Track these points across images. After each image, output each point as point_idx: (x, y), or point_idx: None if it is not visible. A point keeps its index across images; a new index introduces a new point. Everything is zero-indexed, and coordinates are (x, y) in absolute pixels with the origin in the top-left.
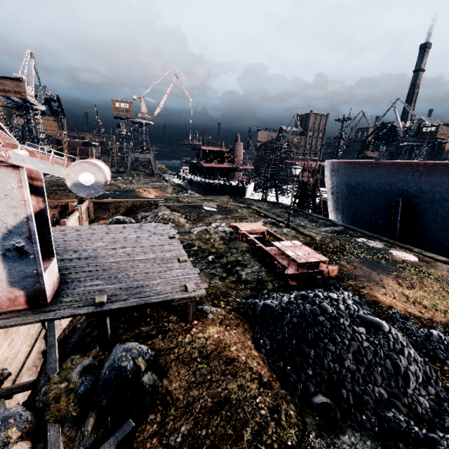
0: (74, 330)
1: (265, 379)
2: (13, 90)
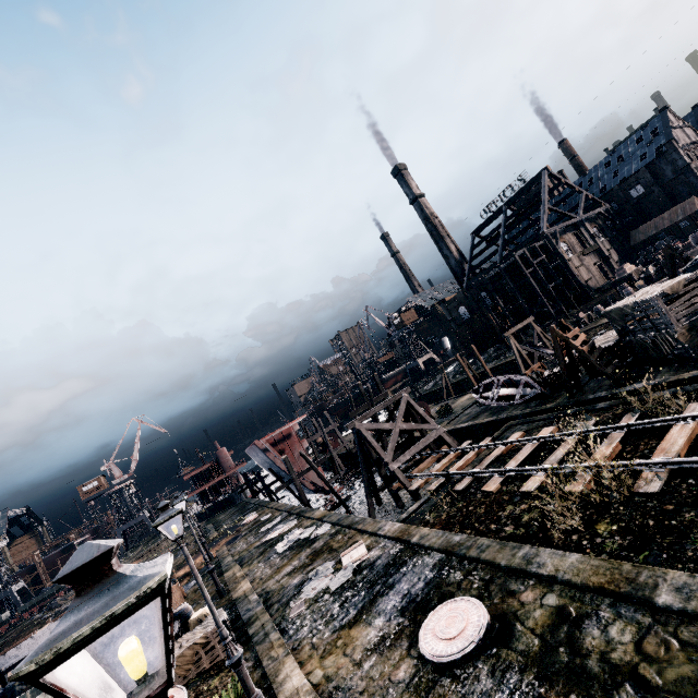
0: None
1: None
2: None
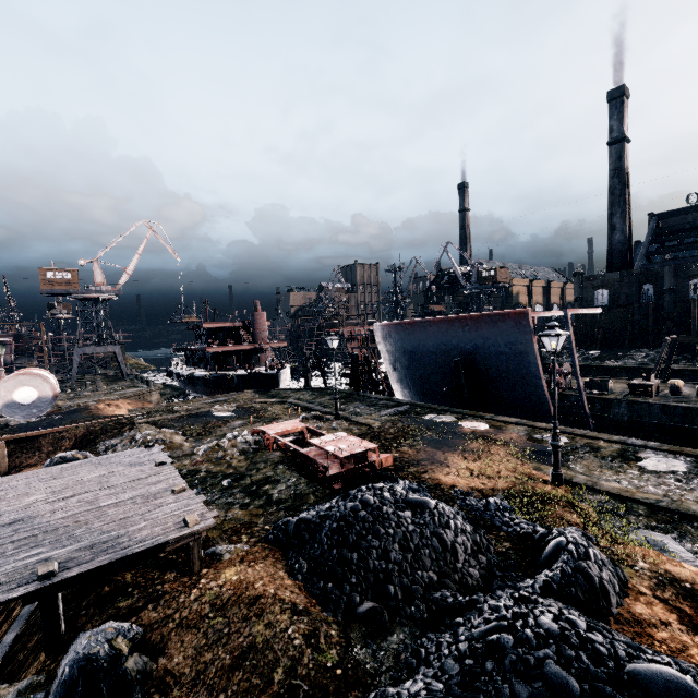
0: None
1: (301, 606)
2: None
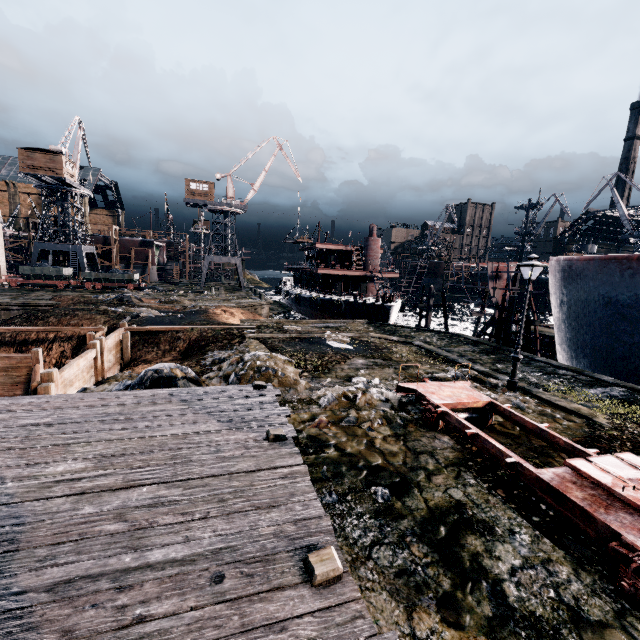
0: None
1: None
2: (45, 166)
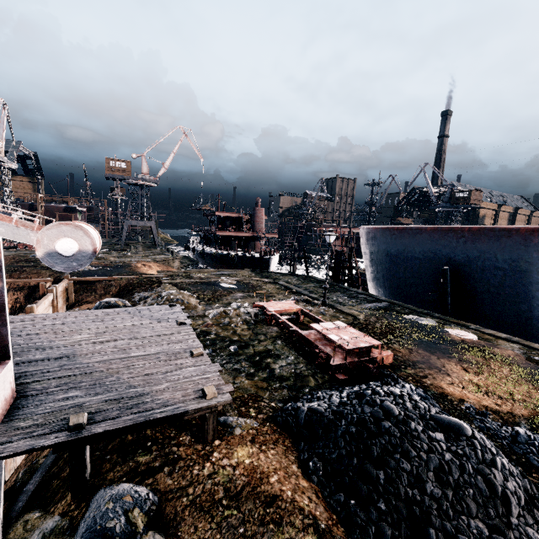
0: (34, 470)
1: (322, 524)
2: None
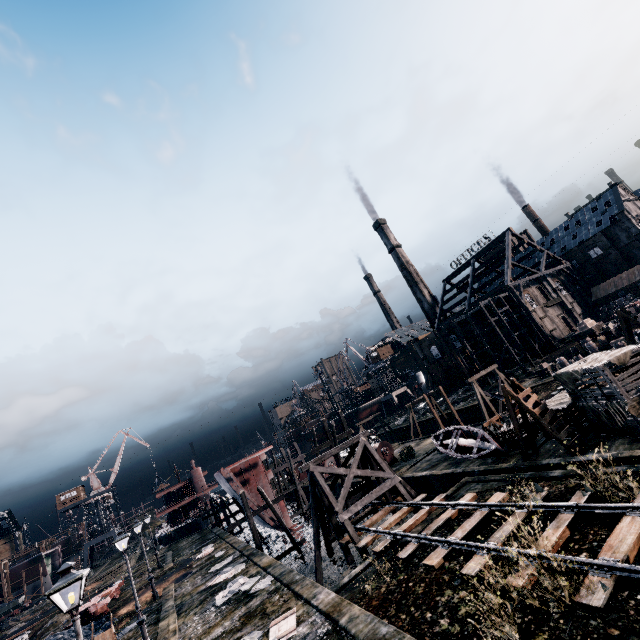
0: None
1: None
2: None
